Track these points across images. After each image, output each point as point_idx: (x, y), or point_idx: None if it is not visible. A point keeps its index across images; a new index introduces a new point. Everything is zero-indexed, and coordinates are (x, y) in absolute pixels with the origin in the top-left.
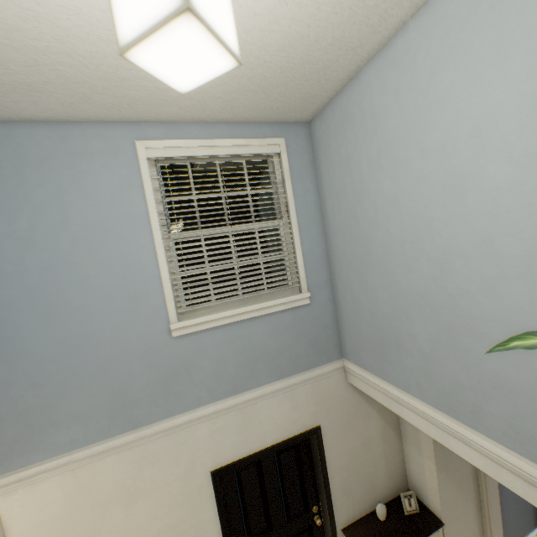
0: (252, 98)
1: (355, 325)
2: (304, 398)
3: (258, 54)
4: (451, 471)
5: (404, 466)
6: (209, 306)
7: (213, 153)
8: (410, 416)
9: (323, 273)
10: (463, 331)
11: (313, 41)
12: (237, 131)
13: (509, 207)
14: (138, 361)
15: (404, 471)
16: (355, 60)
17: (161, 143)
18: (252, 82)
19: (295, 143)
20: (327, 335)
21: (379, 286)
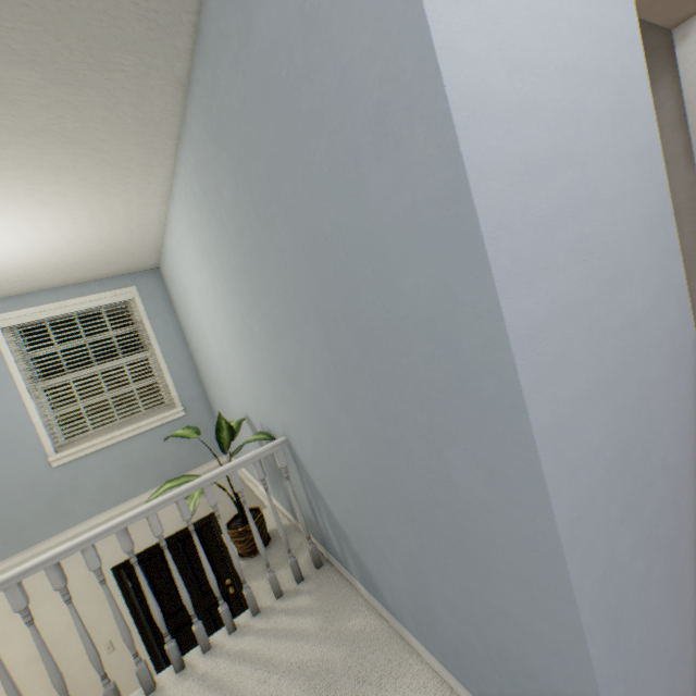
0: (85, 273)
1: None
2: None
3: (64, 263)
4: None
5: None
6: (88, 436)
7: (67, 312)
8: (251, 484)
9: (196, 387)
10: None
11: (102, 252)
12: (88, 289)
13: (217, 354)
14: (23, 493)
15: None
16: (150, 248)
17: (13, 313)
18: (75, 270)
19: (148, 287)
20: (209, 437)
21: (216, 396)
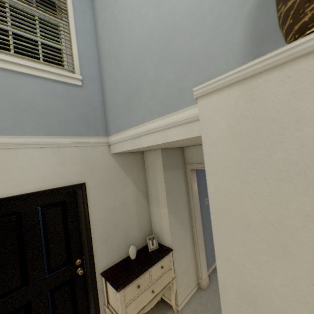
0: None
1: (115, 101)
2: (72, 158)
3: None
4: (177, 215)
5: (150, 224)
6: None
7: None
8: (146, 140)
9: (95, 71)
10: (171, 39)
11: None
12: None
13: None
14: None
15: (150, 228)
16: None
17: None
18: None
19: None
20: (96, 116)
21: (127, 55)
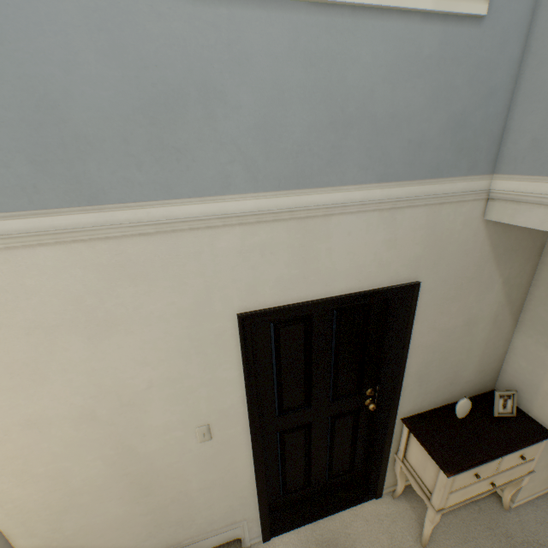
0: None
1: None
2: (409, 232)
3: None
4: None
5: (500, 363)
6: None
7: None
8: None
9: None
10: None
11: None
12: None
13: None
14: (84, 33)
15: (497, 369)
16: None
17: None
18: None
19: None
20: (485, 116)
21: None
